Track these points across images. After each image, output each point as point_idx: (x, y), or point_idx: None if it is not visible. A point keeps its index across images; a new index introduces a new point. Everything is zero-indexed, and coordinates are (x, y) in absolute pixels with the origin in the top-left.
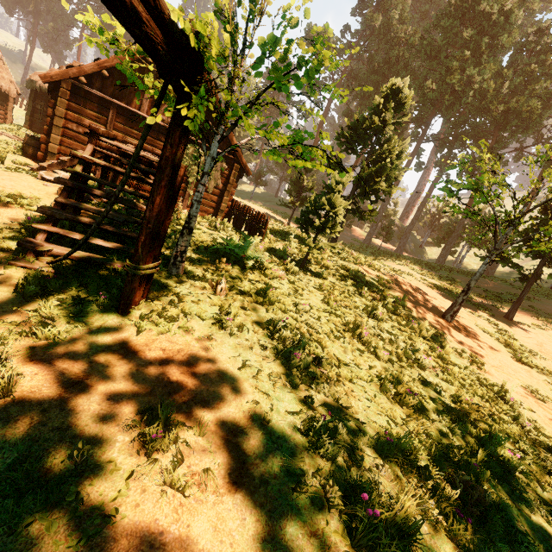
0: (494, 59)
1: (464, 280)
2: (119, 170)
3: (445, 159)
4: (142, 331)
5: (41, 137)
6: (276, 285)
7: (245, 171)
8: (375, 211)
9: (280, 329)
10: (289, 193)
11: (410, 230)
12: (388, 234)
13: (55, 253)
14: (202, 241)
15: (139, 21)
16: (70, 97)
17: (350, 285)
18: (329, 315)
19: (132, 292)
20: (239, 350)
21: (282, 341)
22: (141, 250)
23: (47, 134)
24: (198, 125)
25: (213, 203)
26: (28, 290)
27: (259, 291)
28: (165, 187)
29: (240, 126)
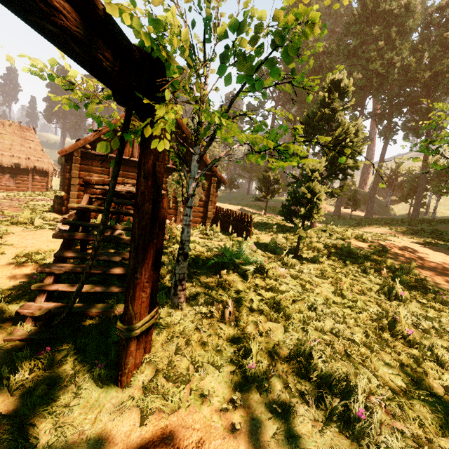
0: (406, 41)
1: (448, 229)
2: (112, 211)
3: (387, 128)
4: (147, 417)
5: (64, 196)
6: (283, 289)
7: (221, 181)
8: (345, 187)
9: (312, 356)
10: (259, 189)
11: (373, 195)
12: (355, 202)
13: (53, 313)
14: (198, 256)
15: (47, 6)
16: (81, 162)
17: (349, 264)
18: (350, 311)
19: (129, 358)
20: (276, 418)
21: (324, 381)
22: (132, 306)
23: (67, 192)
24: (175, 151)
25: (200, 213)
26: (12, 380)
27: (269, 305)
28: (146, 226)
29: (209, 150)
